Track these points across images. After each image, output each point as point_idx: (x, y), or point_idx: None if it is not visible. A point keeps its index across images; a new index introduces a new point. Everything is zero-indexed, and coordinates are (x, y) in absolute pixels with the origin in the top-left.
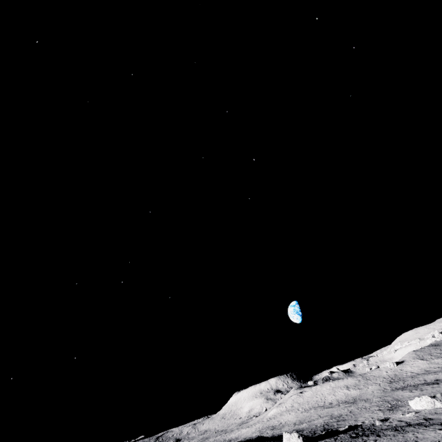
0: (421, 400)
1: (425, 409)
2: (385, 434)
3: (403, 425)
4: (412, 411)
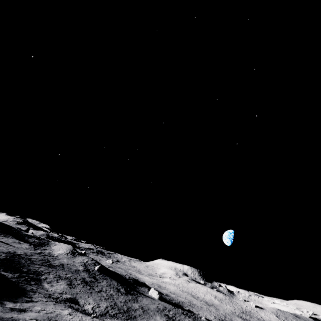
0: None
1: None
2: None
3: None
4: None
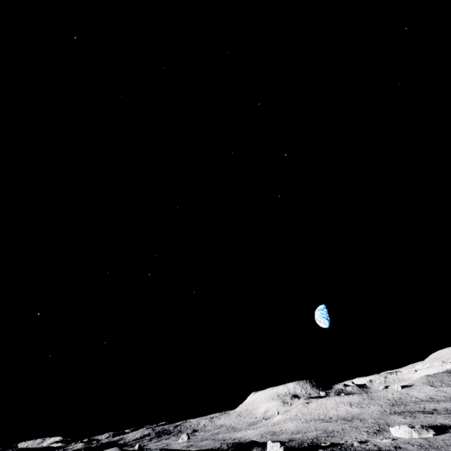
0: (400, 428)
1: (402, 438)
2: None
3: (374, 450)
4: (391, 437)
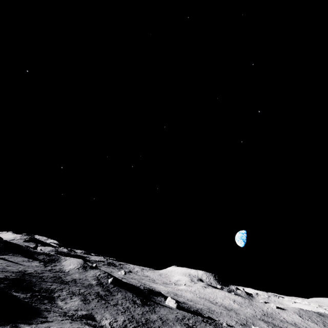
0: None
1: None
2: None
3: None
4: None
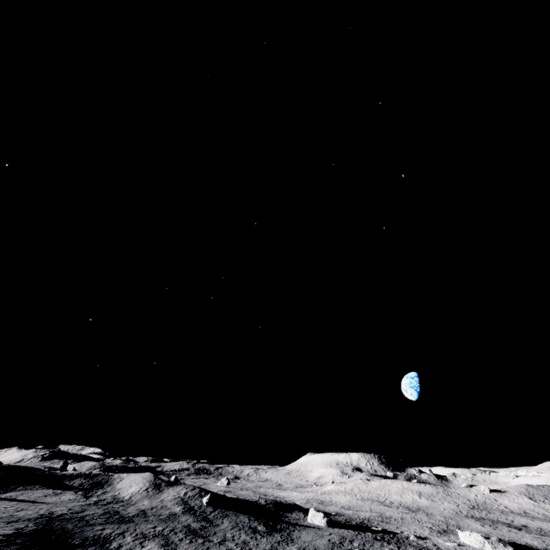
0: (471, 535)
1: (471, 546)
2: (407, 548)
3: (432, 549)
4: (458, 542)
